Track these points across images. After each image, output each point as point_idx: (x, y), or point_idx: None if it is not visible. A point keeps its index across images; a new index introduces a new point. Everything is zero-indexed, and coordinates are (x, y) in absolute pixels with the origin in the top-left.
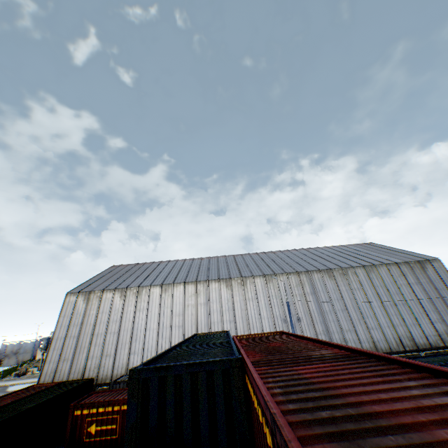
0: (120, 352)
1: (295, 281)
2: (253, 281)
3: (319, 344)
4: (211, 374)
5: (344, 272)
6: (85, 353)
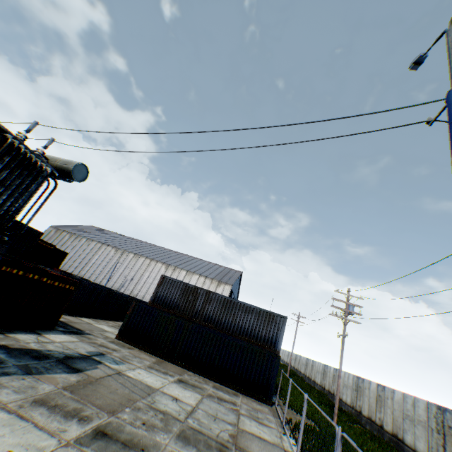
0: None
1: (146, 262)
2: (128, 254)
3: None
4: None
5: (175, 269)
6: None
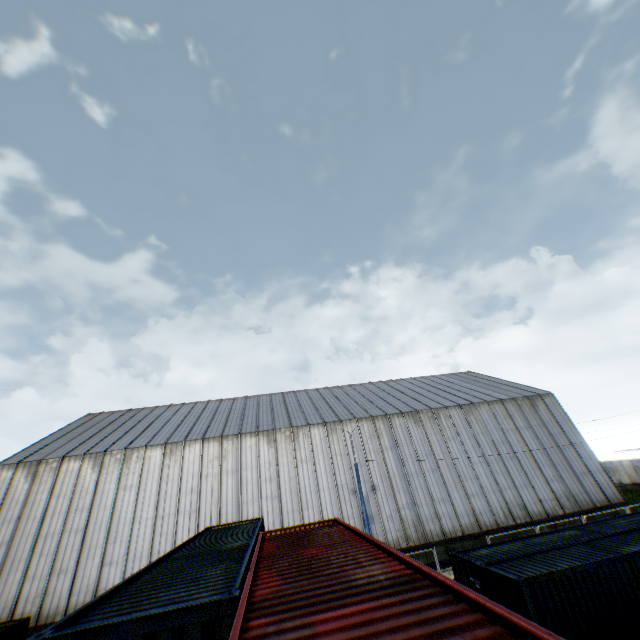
0: (85, 563)
1: (368, 431)
2: (309, 432)
3: (376, 549)
4: (181, 632)
5: (435, 415)
6: (21, 571)
